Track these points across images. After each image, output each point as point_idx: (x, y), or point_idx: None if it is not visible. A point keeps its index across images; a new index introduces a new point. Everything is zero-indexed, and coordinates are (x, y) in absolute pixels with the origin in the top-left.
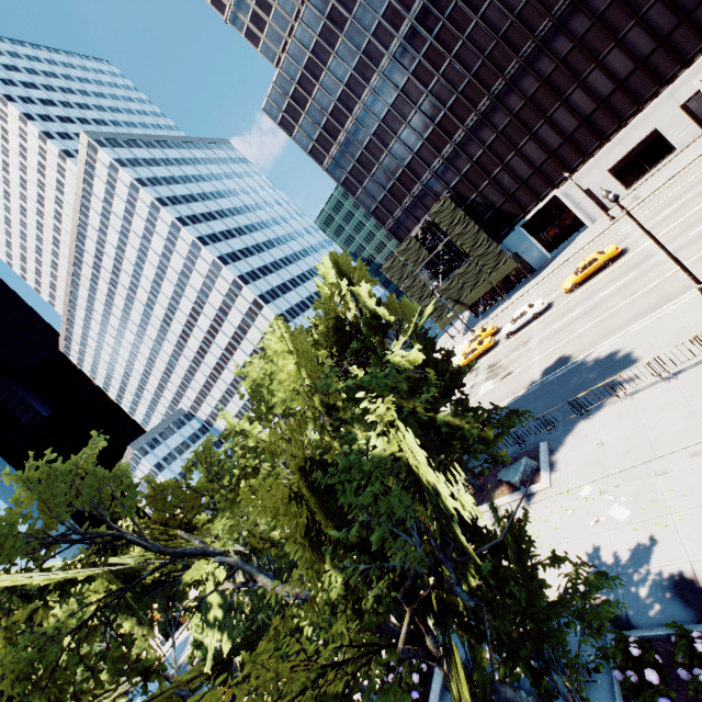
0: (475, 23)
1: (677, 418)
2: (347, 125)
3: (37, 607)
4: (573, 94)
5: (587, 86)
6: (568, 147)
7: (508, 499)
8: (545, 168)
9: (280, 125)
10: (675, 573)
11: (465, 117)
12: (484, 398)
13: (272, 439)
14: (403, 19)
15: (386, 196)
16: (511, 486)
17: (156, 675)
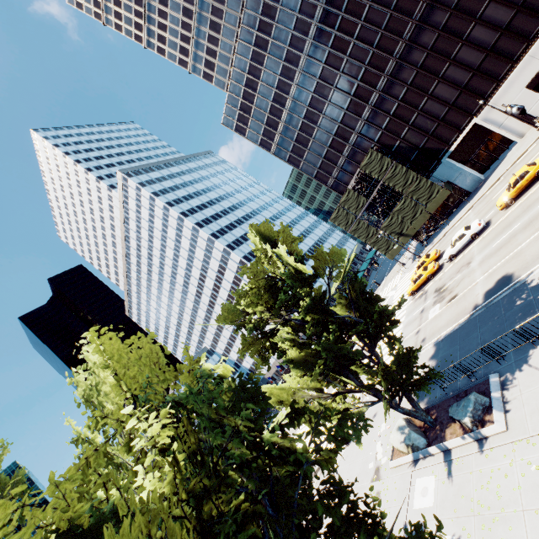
0: (368, 7)
1: None
2: (283, 117)
3: None
4: (472, 32)
5: (485, 20)
6: (479, 78)
7: (461, 441)
8: (460, 102)
9: (235, 131)
10: None
11: (376, 82)
12: (433, 323)
13: (115, 451)
14: (309, 25)
15: (323, 162)
16: (463, 425)
17: None
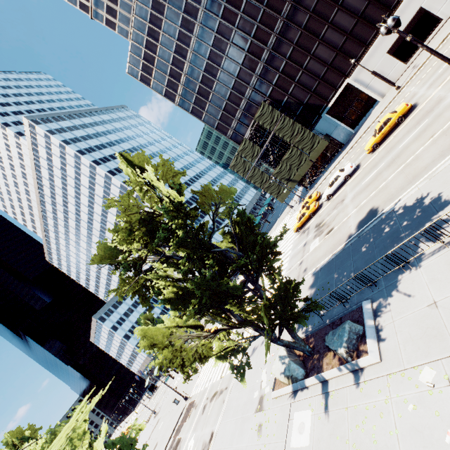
0: None
1: None
2: (184, 69)
3: None
4: None
5: None
6: (351, 42)
7: (336, 372)
8: (336, 63)
9: (141, 81)
10: None
11: (267, 40)
12: (313, 254)
13: None
14: None
15: (223, 114)
16: (338, 355)
17: None
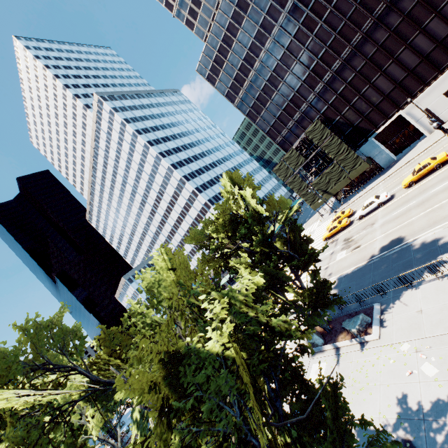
0: None
1: None
2: (249, 76)
3: None
4: (415, 39)
5: (427, 31)
6: (411, 78)
7: (348, 343)
8: (392, 95)
9: (207, 79)
10: None
11: (332, 63)
12: (339, 263)
13: (160, 319)
14: None
15: (276, 121)
16: (351, 333)
17: None
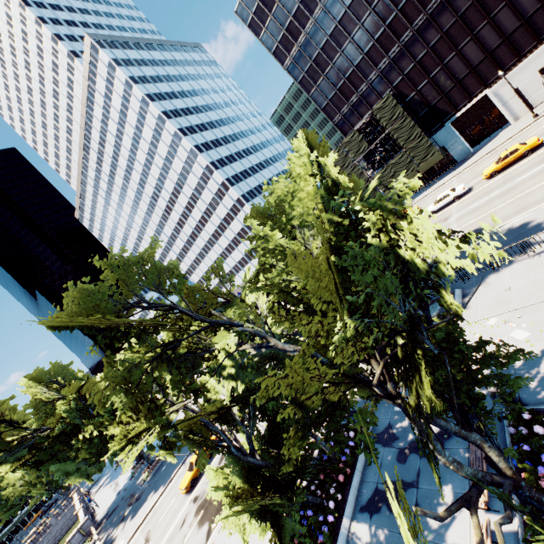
0: None
1: None
2: (307, 26)
3: (82, 385)
4: None
5: None
6: (506, 47)
7: None
8: (481, 68)
9: (249, 27)
10: None
11: (414, 18)
12: None
13: (285, 245)
14: None
15: (336, 94)
16: None
17: (203, 394)
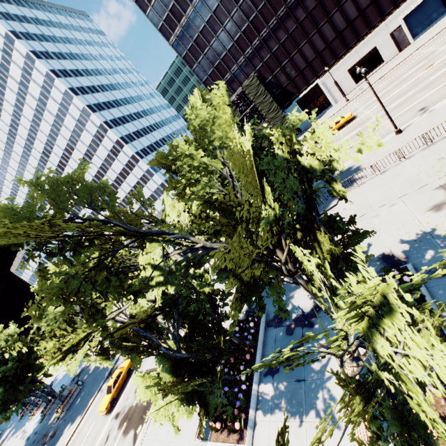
0: None
1: (383, 192)
2: (188, 11)
3: None
4: (334, 15)
5: (343, 10)
6: (328, 51)
7: None
8: (314, 64)
9: (136, 3)
10: (382, 253)
11: (269, 20)
12: None
13: (209, 162)
14: None
15: (214, 71)
16: None
17: (143, 294)
